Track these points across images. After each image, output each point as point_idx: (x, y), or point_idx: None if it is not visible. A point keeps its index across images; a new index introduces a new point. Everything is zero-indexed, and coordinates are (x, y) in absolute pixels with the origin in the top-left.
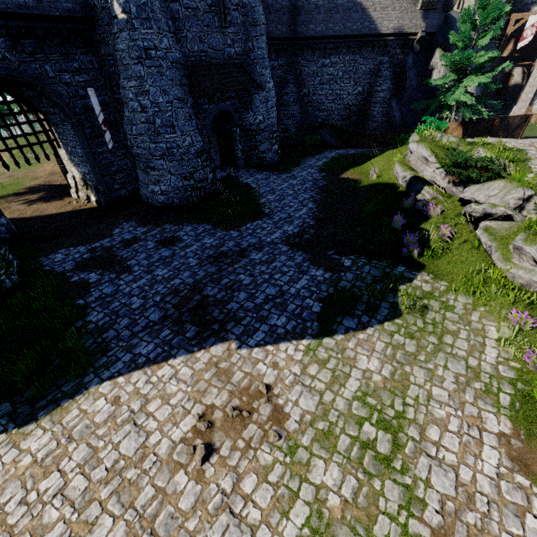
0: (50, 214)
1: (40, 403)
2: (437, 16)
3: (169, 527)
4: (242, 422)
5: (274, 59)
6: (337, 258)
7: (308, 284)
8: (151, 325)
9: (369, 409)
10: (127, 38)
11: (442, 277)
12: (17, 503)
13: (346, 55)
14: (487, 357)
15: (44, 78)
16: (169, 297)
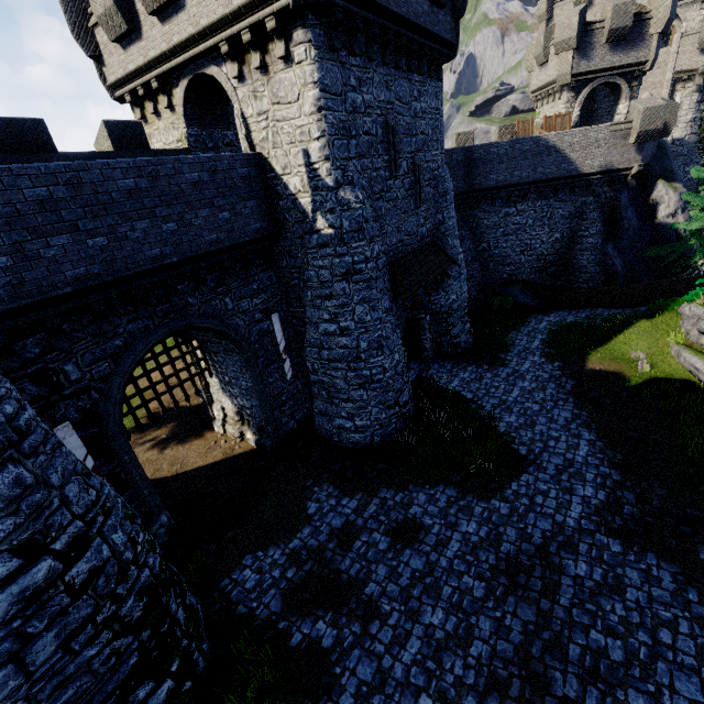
0: (196, 468)
1: None
2: (651, 145)
3: None
4: None
5: None
6: None
7: None
8: None
9: None
10: (332, 253)
11: None
12: None
13: (537, 201)
14: None
15: (222, 313)
16: (491, 700)
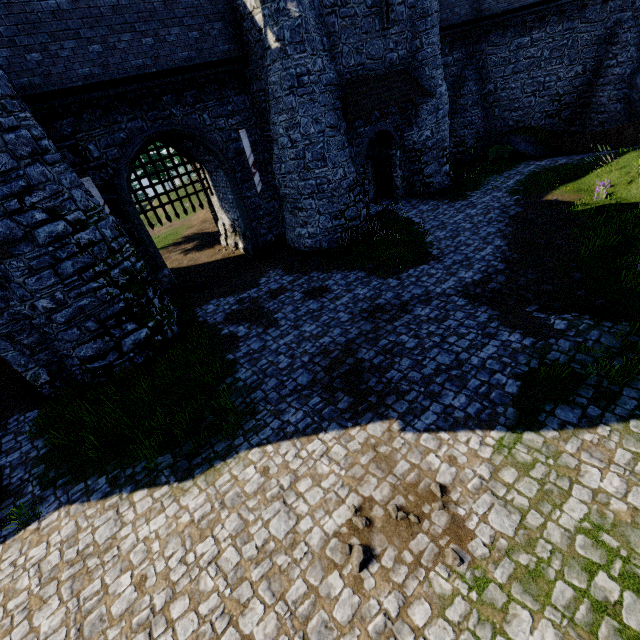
0: (203, 263)
1: (196, 459)
2: None
3: (323, 637)
4: (408, 528)
5: (448, 54)
6: (542, 316)
7: (497, 353)
8: (299, 390)
9: (606, 553)
10: (280, 68)
11: None
12: (178, 560)
13: (558, 25)
14: None
15: (202, 127)
16: (317, 358)
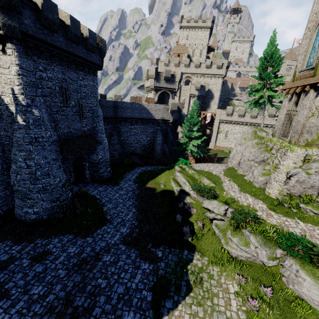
0: None
1: None
2: (176, 114)
3: None
4: None
5: (106, 125)
6: (154, 250)
7: (142, 278)
8: None
9: None
10: (24, 132)
11: (204, 254)
12: None
13: (141, 125)
14: (233, 307)
15: None
16: (46, 316)
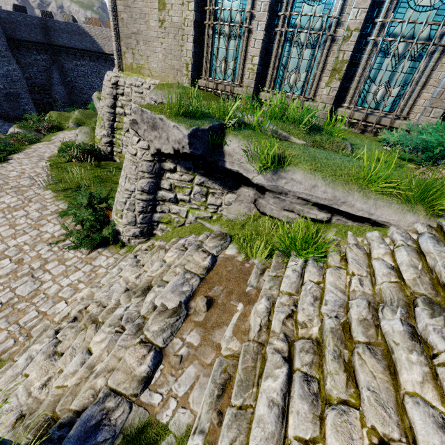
0: None
1: None
2: None
3: None
4: None
5: (37, 55)
6: None
7: None
8: None
9: None
10: None
11: None
12: None
13: (90, 62)
14: None
15: None
16: None
